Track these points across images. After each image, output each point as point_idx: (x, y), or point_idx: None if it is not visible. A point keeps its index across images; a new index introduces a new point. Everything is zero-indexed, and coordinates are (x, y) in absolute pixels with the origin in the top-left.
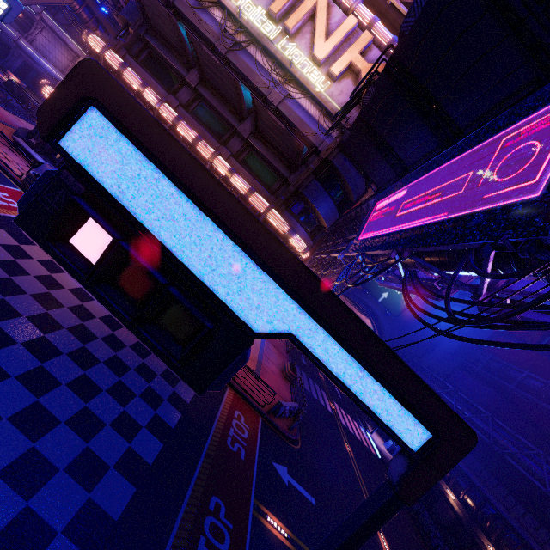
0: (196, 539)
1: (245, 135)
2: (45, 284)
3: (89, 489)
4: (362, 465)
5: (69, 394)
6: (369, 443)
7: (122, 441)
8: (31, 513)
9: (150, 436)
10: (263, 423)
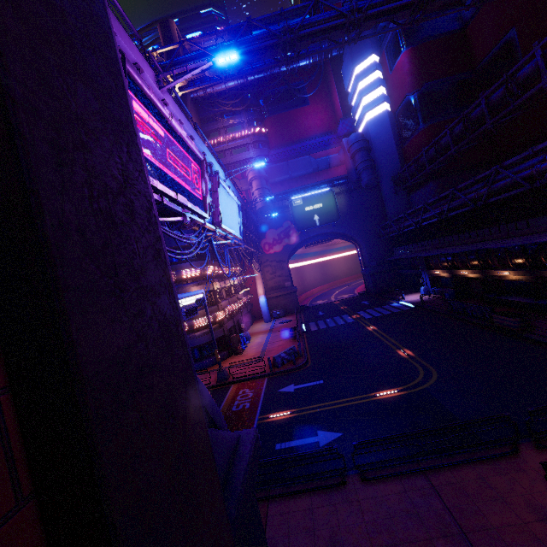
0: None
1: None
2: None
3: None
4: (387, 327)
5: None
6: (401, 308)
7: None
8: None
9: None
10: (269, 379)
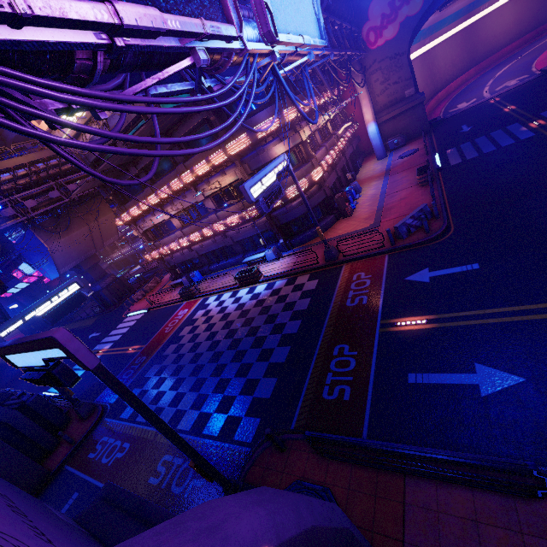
0: (324, 377)
1: (168, 145)
2: (208, 330)
3: (252, 394)
4: None
5: (232, 365)
6: None
7: (264, 363)
8: (230, 417)
9: (281, 348)
10: (390, 257)
